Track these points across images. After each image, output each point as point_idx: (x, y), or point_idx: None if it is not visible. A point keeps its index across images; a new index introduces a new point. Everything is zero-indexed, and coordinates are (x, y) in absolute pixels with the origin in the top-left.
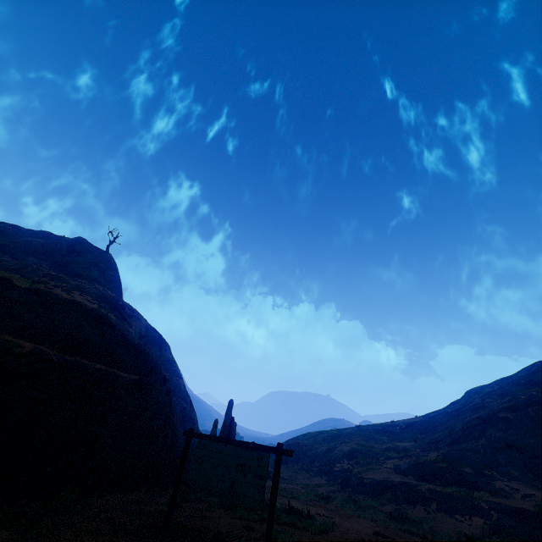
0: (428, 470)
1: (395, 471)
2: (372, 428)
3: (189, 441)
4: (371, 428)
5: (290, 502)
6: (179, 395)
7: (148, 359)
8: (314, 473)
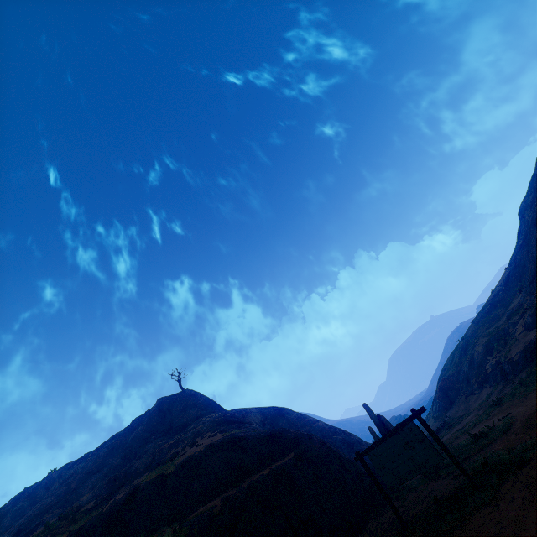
0: None
1: (528, 330)
2: (483, 313)
3: (363, 462)
4: (482, 313)
5: (475, 431)
6: (329, 434)
7: (286, 435)
8: (478, 390)
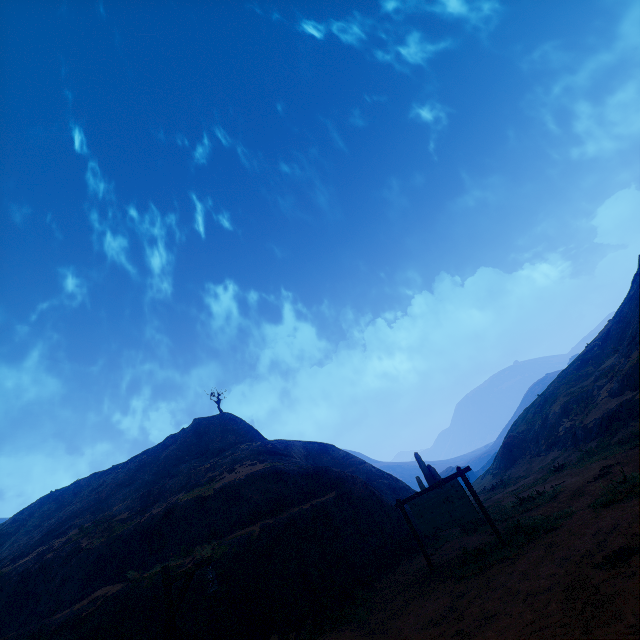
0: (637, 375)
1: (612, 396)
2: (571, 369)
3: (403, 509)
4: (570, 369)
5: (526, 494)
6: (375, 477)
7: (330, 474)
8: (545, 452)
